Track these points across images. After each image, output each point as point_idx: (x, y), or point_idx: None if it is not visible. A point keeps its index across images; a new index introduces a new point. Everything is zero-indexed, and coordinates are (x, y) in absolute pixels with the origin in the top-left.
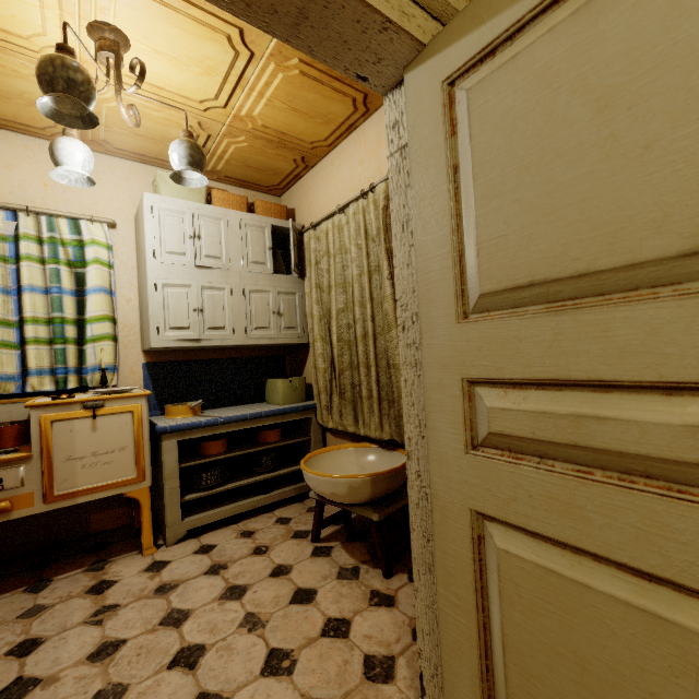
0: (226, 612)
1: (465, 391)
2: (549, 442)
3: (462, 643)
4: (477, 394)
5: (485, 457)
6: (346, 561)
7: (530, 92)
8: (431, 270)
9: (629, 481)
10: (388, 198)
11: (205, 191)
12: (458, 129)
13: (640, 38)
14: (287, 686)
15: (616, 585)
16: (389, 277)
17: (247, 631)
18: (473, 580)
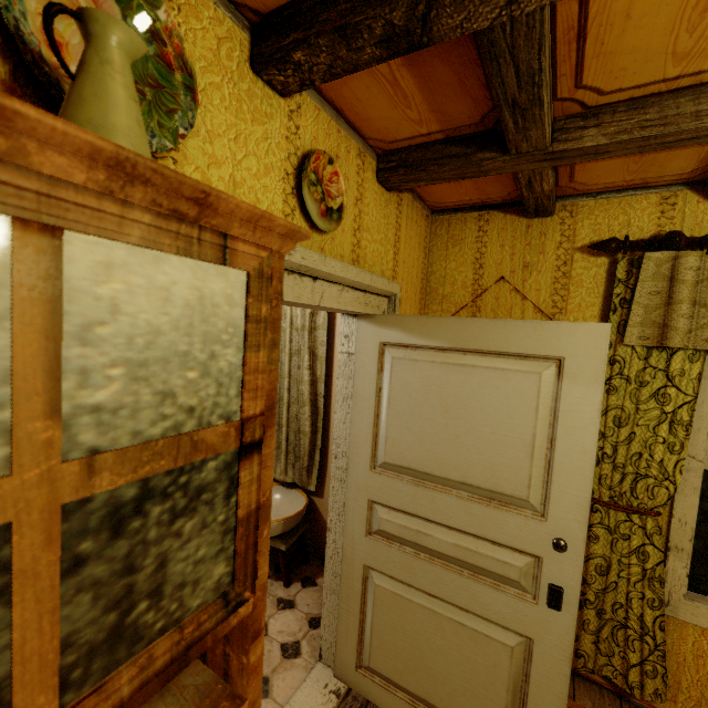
0: None
1: (369, 505)
2: (406, 539)
3: (350, 630)
4: (375, 508)
5: (375, 540)
6: None
7: (420, 382)
8: (360, 437)
9: (432, 559)
10: None
11: None
12: (384, 370)
13: (461, 394)
14: None
15: (422, 600)
16: (308, 368)
17: None
18: (360, 599)
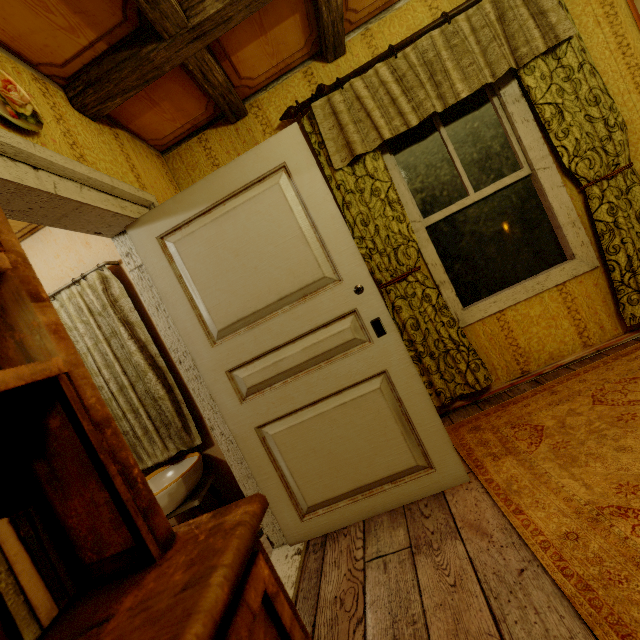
0: None
1: (229, 377)
2: (270, 378)
3: (277, 493)
4: (235, 375)
5: (250, 400)
6: None
7: (206, 247)
8: (187, 327)
9: (297, 376)
10: (104, 282)
11: None
12: (174, 259)
13: (239, 234)
14: None
15: (310, 413)
16: (130, 338)
17: None
18: (269, 459)
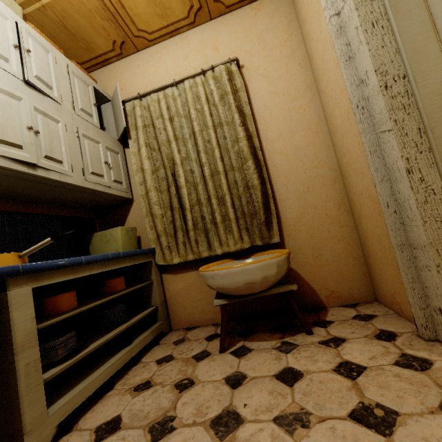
0: (253, 439)
1: None
2: None
3: None
4: None
5: None
6: (271, 344)
7: None
8: (417, 40)
9: None
10: (229, 74)
11: (22, 17)
12: None
13: None
14: (415, 420)
15: None
16: (241, 125)
17: (305, 429)
18: None
